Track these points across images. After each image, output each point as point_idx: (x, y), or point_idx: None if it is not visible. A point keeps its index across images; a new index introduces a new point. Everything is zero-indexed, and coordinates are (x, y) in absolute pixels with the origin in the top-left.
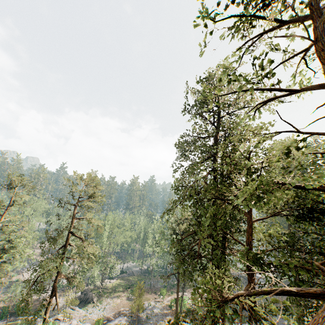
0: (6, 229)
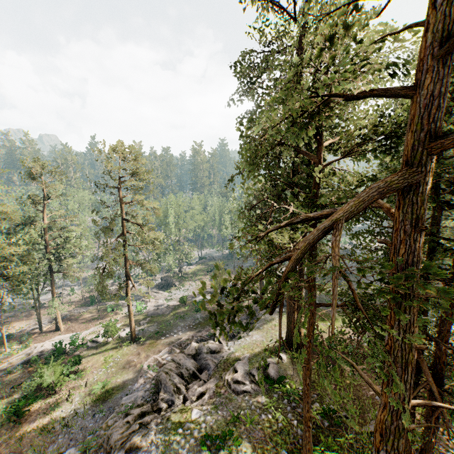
0: (54, 225)
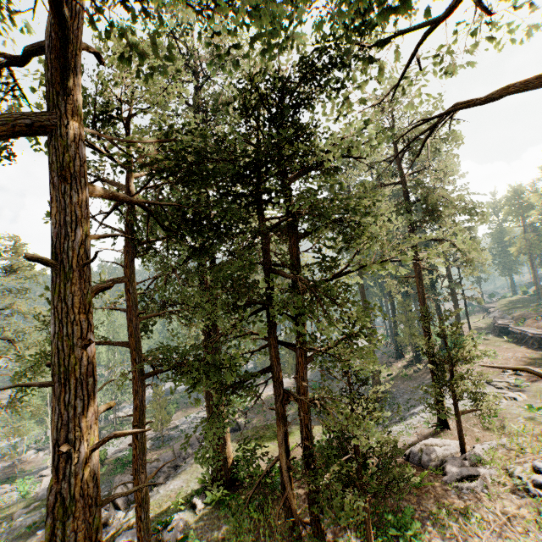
0: None
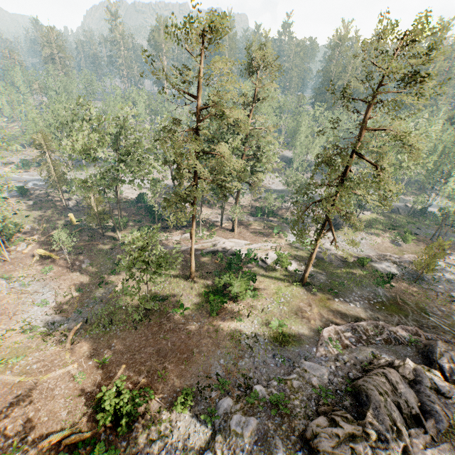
0: (257, 134)
